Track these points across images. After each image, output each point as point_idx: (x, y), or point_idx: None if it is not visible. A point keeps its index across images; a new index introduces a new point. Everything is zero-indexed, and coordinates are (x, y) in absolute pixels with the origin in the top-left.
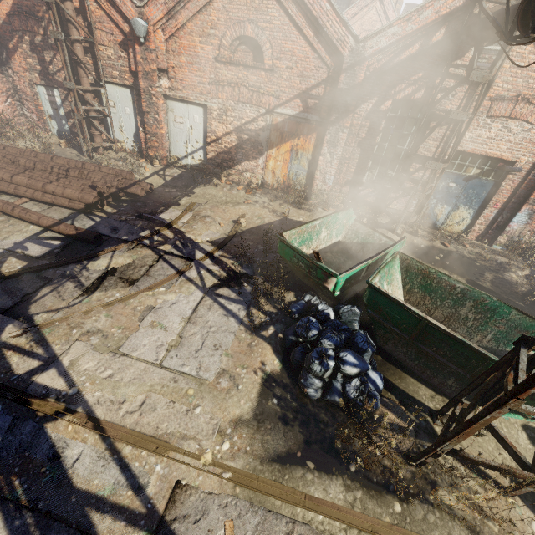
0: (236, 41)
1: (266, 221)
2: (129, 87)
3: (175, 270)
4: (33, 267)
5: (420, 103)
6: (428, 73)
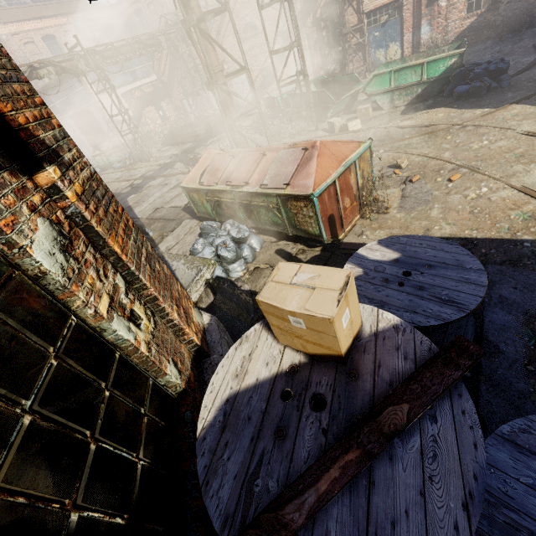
0: (245, 28)
1: None
2: None
3: None
4: (192, 147)
5: (335, 0)
6: None
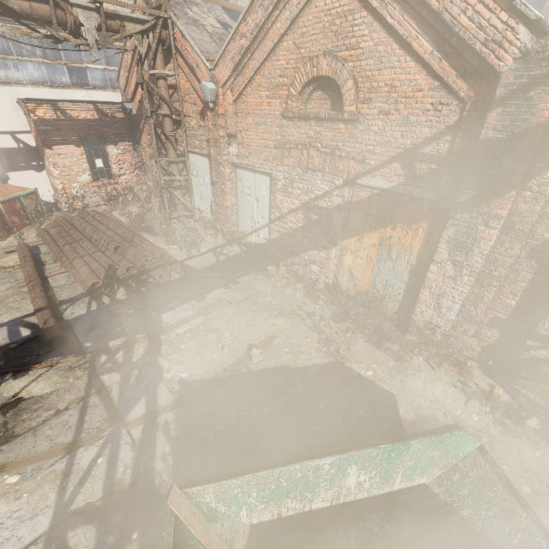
0: (309, 86)
1: (298, 360)
2: (208, 156)
3: (75, 435)
4: None
5: None
6: None
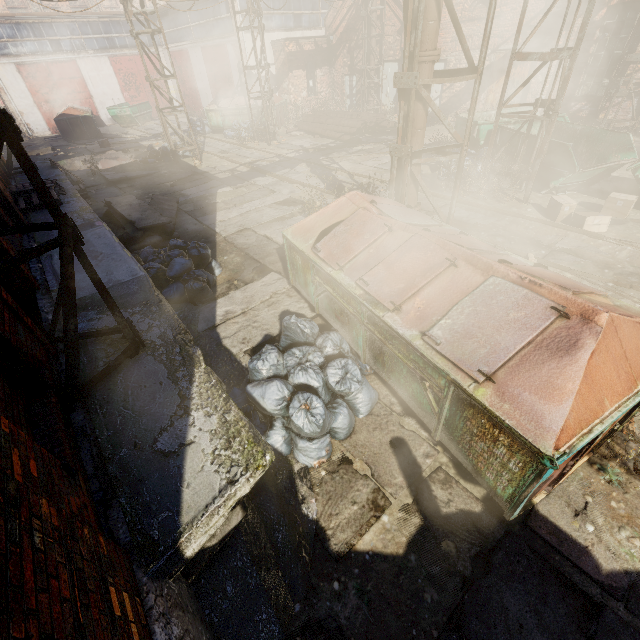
0: (475, 2)
1: None
2: (398, 61)
3: None
4: (331, 147)
5: (639, 2)
6: None
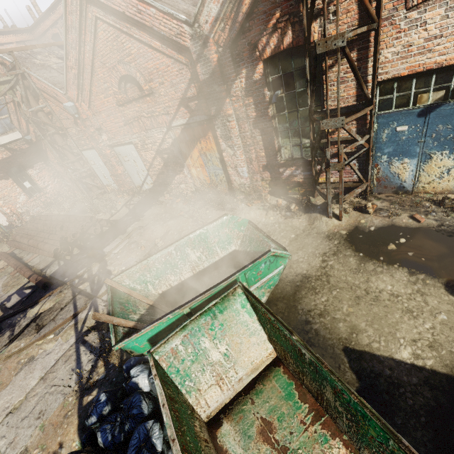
0: (122, 83)
1: (182, 235)
2: (94, 148)
3: (74, 312)
4: None
5: (298, 46)
6: (285, 6)
